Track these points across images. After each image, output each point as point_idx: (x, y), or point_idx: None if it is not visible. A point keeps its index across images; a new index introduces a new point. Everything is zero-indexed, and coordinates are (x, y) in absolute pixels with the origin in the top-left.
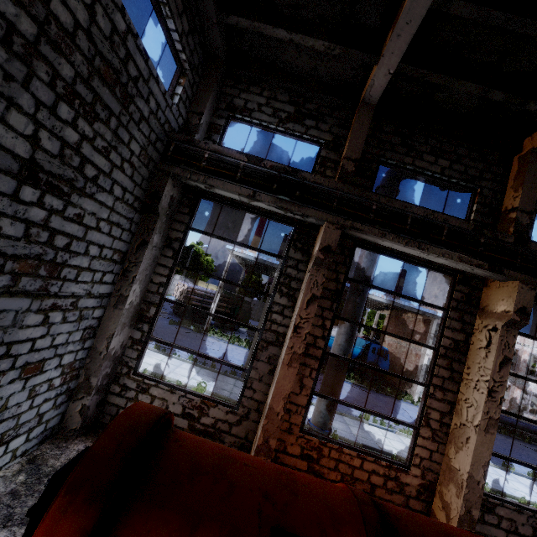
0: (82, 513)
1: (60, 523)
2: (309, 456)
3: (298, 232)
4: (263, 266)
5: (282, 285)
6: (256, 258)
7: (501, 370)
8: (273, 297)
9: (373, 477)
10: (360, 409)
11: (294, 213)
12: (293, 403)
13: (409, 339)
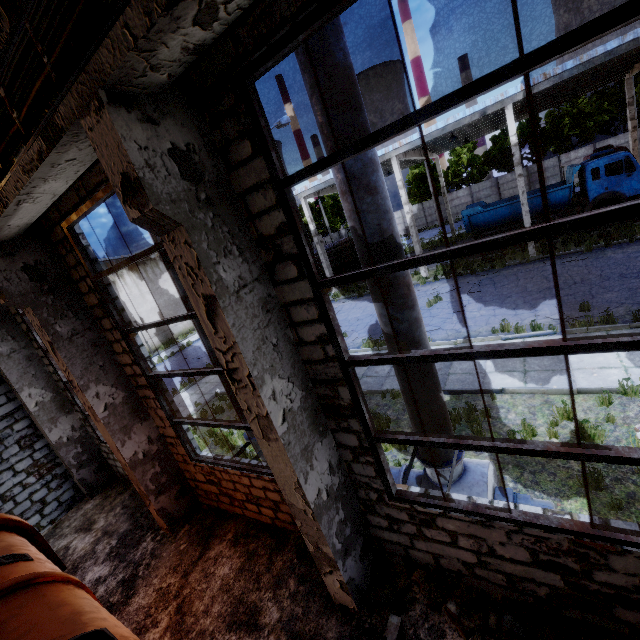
0: None
1: None
2: (212, 481)
3: None
4: None
5: None
6: (326, 183)
7: (216, 327)
8: None
9: (269, 494)
10: (210, 425)
11: None
12: (169, 436)
13: (183, 316)
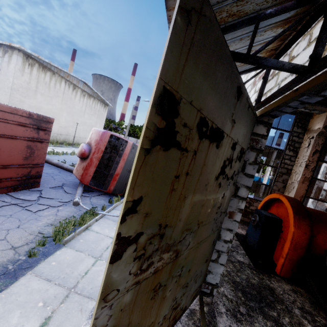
0: (305, 220)
1: (300, 222)
2: None
3: (299, 118)
4: None
5: (290, 146)
6: None
7: None
8: (284, 152)
9: None
10: None
11: (307, 109)
12: None
13: None
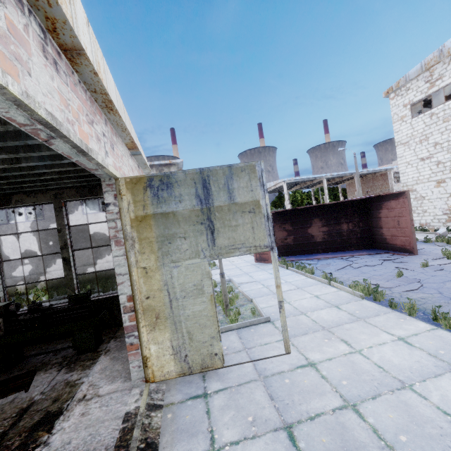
0: None
1: None
2: None
3: None
4: (280, 186)
5: None
6: (299, 179)
7: None
8: None
9: None
10: None
11: None
12: None
13: None
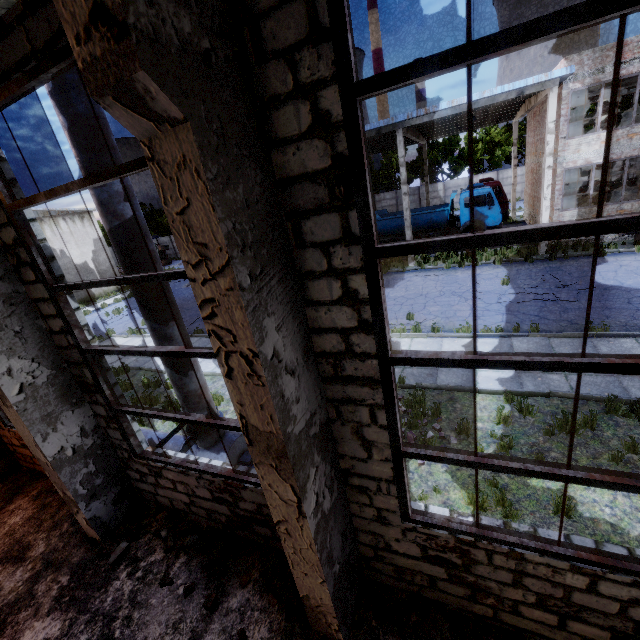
0: None
1: None
2: (25, 445)
3: None
4: None
5: None
6: None
7: None
8: None
9: None
10: None
11: None
12: None
13: None
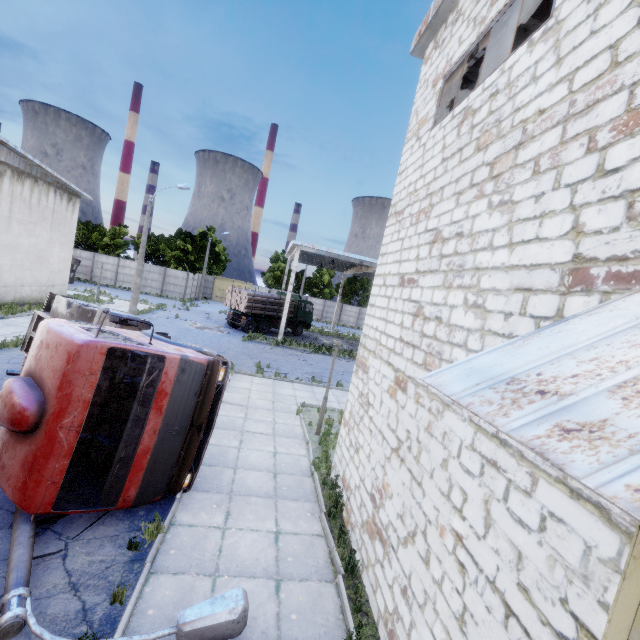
0: None
1: None
2: None
3: None
4: (319, 257)
5: None
6: (329, 253)
7: None
8: None
9: None
10: None
11: None
12: None
13: None
